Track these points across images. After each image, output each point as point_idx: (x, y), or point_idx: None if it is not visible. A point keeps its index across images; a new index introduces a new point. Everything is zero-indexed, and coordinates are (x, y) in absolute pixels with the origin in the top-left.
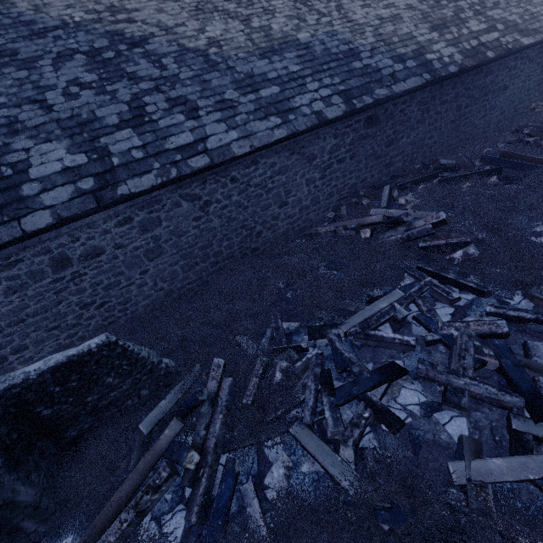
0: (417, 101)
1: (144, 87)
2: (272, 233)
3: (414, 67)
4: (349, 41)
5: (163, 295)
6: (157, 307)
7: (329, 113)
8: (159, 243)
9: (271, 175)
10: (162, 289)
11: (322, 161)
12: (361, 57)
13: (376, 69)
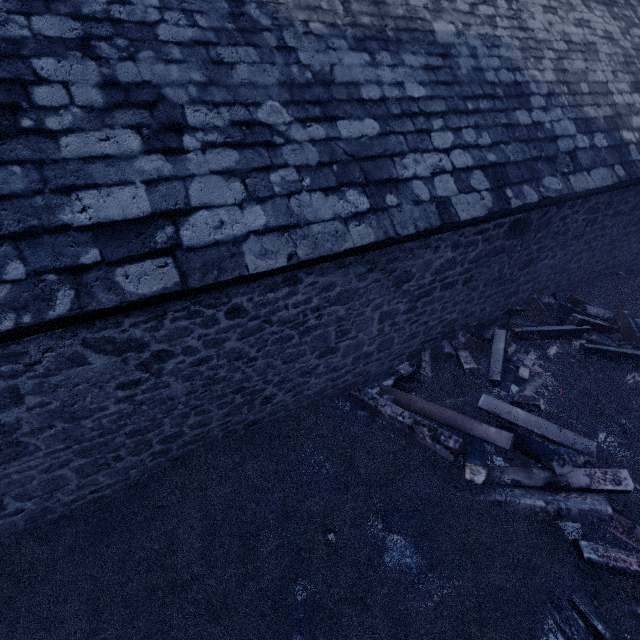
0: (589, 206)
1: (47, 30)
2: (295, 396)
3: (604, 148)
4: (516, 67)
5: (22, 520)
6: (4, 540)
7: (463, 207)
8: (12, 437)
9: (320, 304)
10: (20, 511)
11: (419, 285)
12: (531, 104)
13: (550, 136)
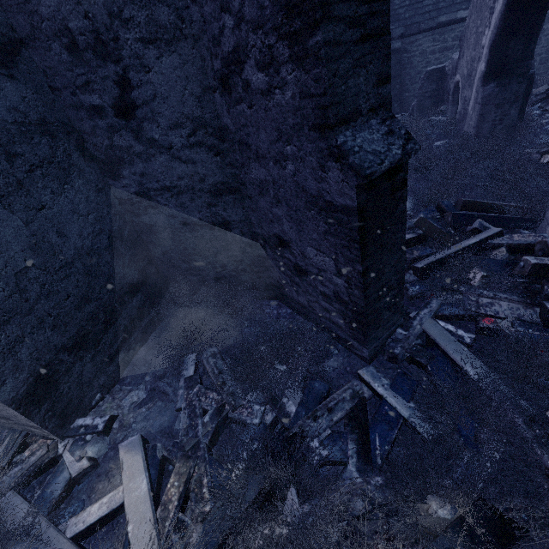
0: None
1: None
2: None
3: None
4: None
5: None
6: None
7: None
8: (540, 36)
9: None
10: None
11: None
12: None
13: None
